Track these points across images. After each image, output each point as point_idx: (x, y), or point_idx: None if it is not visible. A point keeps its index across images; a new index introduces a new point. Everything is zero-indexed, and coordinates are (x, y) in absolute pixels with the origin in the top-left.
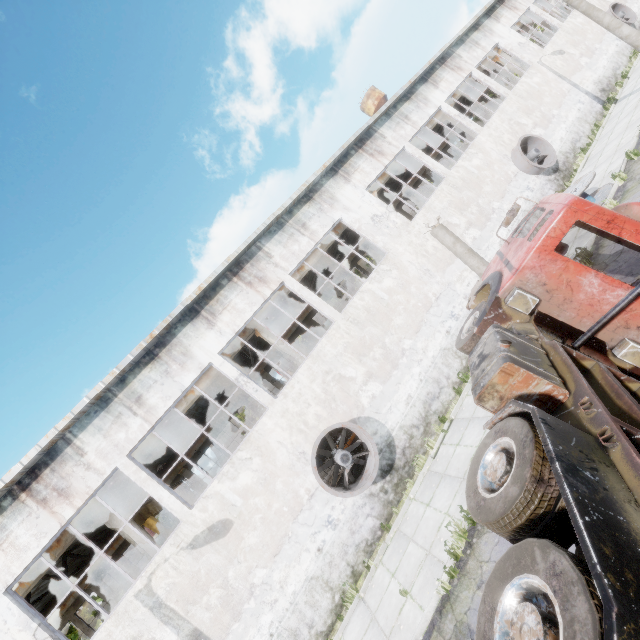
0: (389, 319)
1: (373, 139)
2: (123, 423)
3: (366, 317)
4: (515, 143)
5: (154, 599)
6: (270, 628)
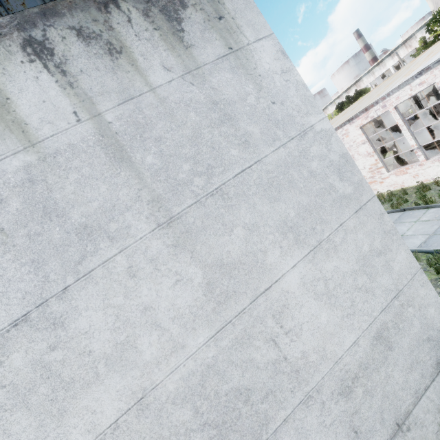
0: None
1: (359, 82)
2: None
3: None
4: None
5: None
6: None
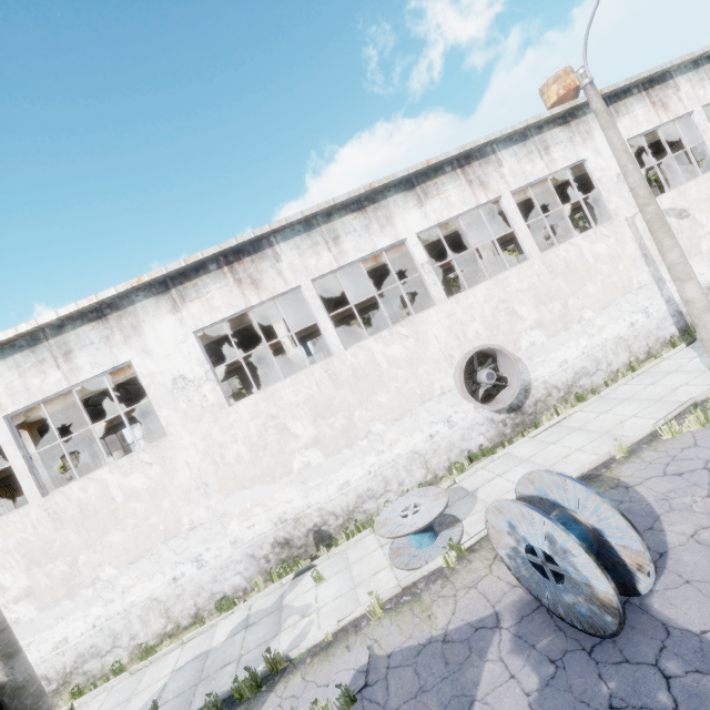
0: (105, 530)
1: (258, 257)
2: None
3: (74, 515)
4: (482, 342)
5: None
6: None
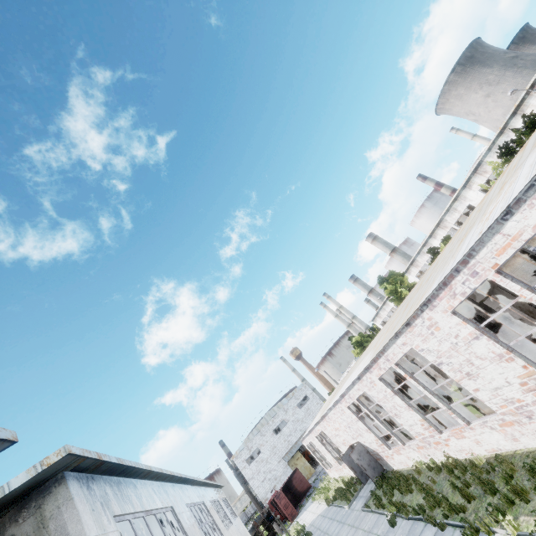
0: None
1: (481, 166)
2: (423, 257)
3: None
4: None
5: None
6: None
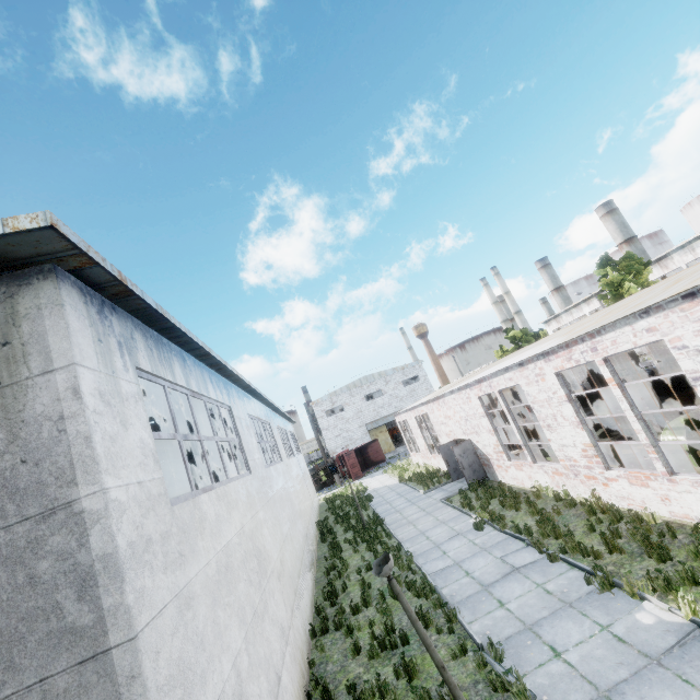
0: None
1: None
2: (686, 255)
3: None
4: None
5: None
6: None
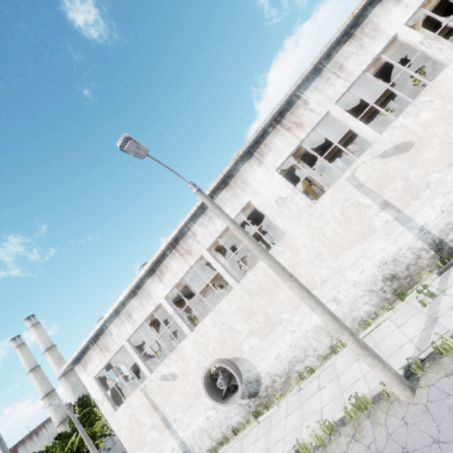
0: None
1: None
2: (331, 84)
3: None
4: None
5: (357, 182)
6: (441, 207)
